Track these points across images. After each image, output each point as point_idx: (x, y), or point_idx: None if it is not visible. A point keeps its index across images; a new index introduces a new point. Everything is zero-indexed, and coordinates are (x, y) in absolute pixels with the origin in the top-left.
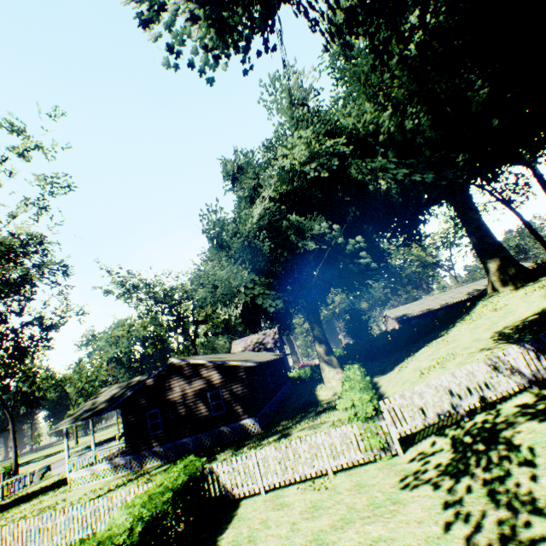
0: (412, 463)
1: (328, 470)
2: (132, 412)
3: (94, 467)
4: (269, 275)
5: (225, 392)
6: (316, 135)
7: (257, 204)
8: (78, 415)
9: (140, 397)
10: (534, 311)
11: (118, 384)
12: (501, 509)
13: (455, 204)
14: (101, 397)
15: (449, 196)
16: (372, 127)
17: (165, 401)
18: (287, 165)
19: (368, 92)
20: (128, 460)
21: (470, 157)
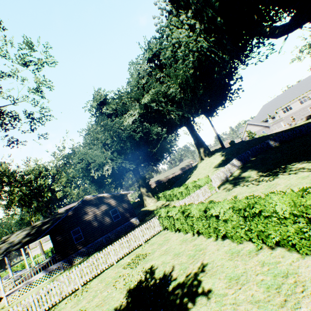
0: (224, 190)
1: (203, 200)
2: (59, 234)
3: (31, 279)
4: (120, 154)
5: (119, 208)
6: (155, 92)
7: (126, 117)
8: (4, 251)
9: (64, 223)
10: (220, 161)
11: (19, 231)
12: (253, 181)
13: (189, 128)
14: (12, 239)
15: (187, 125)
16: (174, 94)
17: (83, 221)
18: (142, 102)
19: (178, 82)
20: (60, 264)
21: (195, 112)
